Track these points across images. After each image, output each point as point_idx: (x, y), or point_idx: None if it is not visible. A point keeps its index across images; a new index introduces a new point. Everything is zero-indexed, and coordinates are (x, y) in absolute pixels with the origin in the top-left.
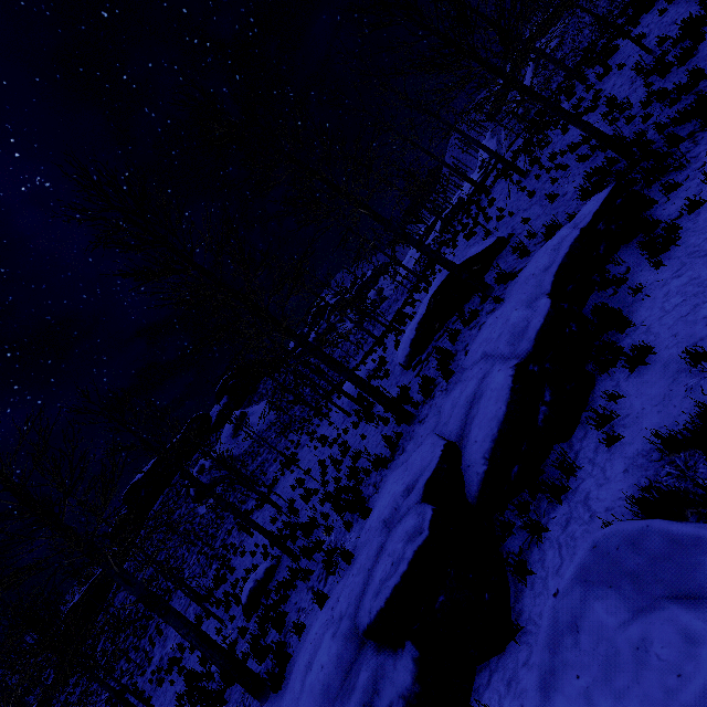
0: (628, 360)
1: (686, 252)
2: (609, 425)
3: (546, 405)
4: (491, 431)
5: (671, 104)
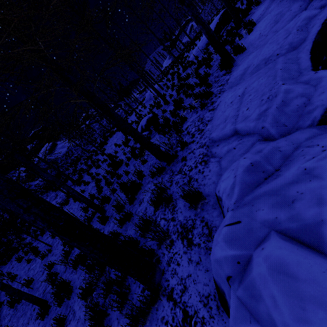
0: None
1: None
2: None
3: None
4: None
5: None
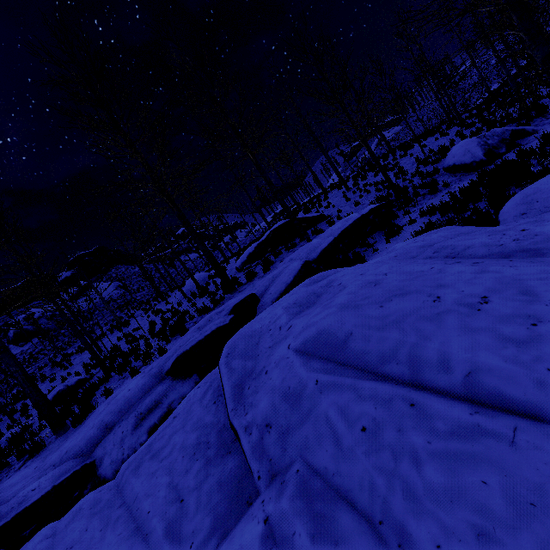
0: None
1: (400, 239)
2: None
3: None
4: (281, 289)
5: (422, 179)
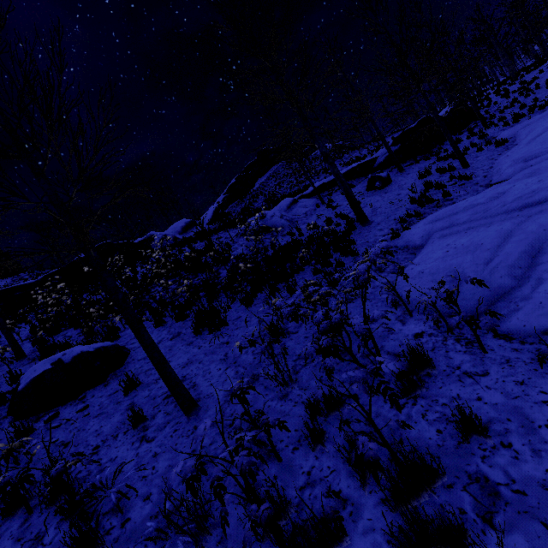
0: None
1: None
2: None
3: None
4: None
5: None
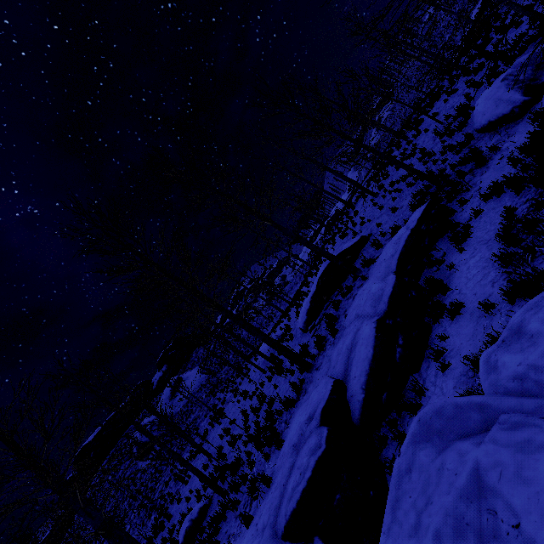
0: (448, 312)
1: (476, 241)
2: (442, 357)
3: (400, 347)
4: (364, 368)
5: (457, 153)
